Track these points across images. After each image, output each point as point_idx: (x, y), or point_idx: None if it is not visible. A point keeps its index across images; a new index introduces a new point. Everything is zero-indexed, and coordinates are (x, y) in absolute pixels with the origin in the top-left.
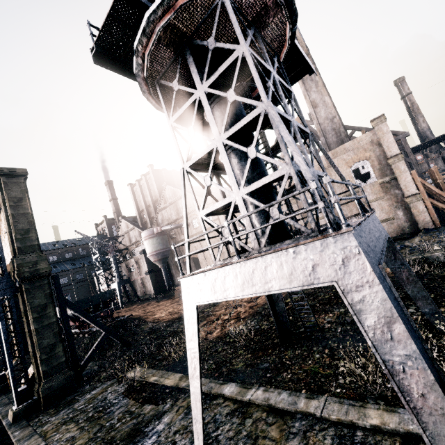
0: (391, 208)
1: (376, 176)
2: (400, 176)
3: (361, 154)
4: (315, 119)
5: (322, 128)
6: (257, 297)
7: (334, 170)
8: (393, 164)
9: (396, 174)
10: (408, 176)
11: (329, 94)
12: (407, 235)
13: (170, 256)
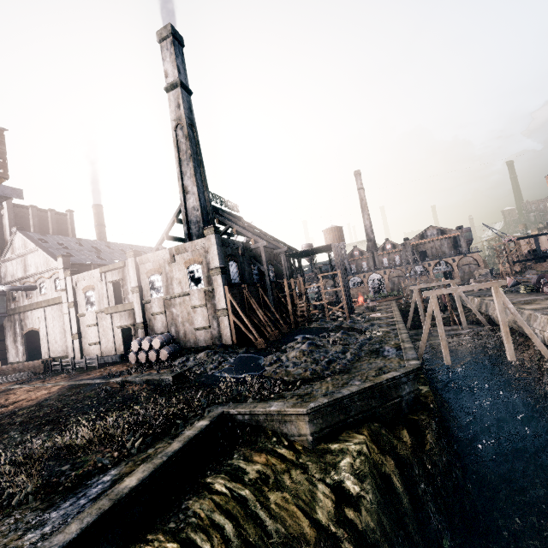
0: (210, 317)
1: (204, 282)
2: (217, 288)
3: (197, 257)
4: (183, 206)
5: (189, 217)
6: (17, 402)
7: (175, 267)
8: (213, 276)
9: (215, 286)
10: (222, 290)
11: (205, 184)
12: (216, 346)
13: (8, 324)
